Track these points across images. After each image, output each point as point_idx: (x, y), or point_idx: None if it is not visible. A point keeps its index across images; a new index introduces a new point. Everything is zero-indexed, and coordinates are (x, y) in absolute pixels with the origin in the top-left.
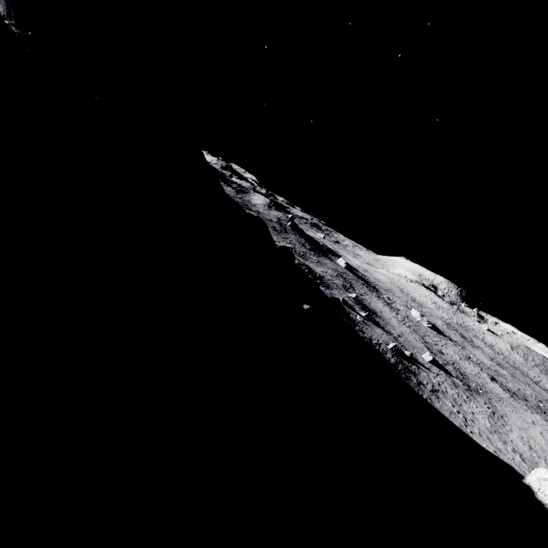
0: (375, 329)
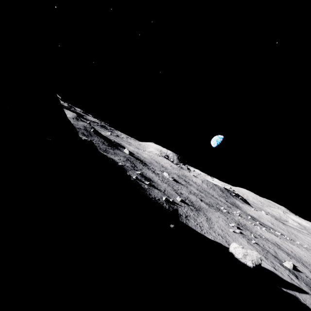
0: (154, 190)
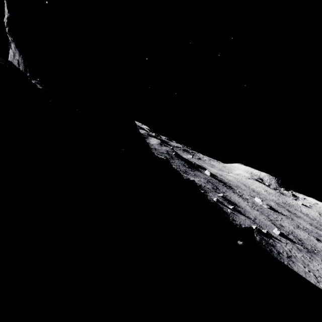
0: (240, 216)
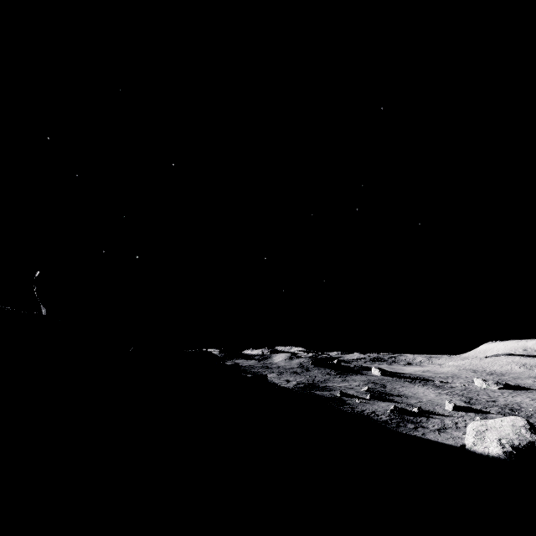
0: (379, 404)
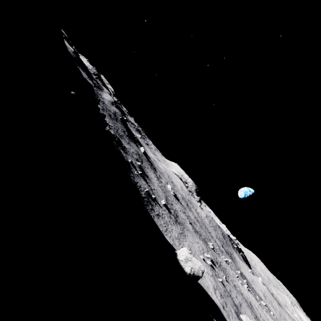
0: (142, 181)
